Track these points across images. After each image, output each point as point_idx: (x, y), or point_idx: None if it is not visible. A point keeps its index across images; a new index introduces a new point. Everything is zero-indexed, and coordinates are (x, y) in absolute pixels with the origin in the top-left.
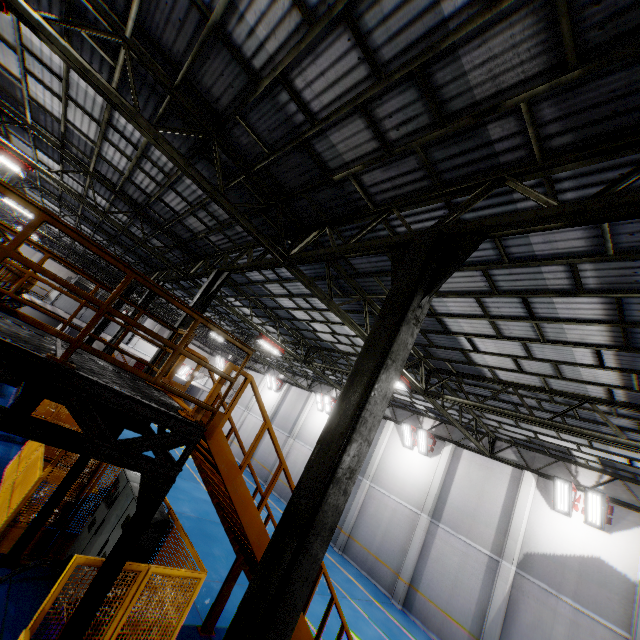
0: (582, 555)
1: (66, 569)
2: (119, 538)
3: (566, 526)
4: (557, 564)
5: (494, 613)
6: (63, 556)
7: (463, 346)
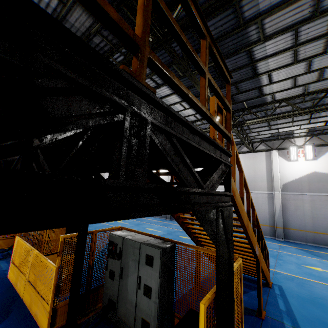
0: (307, 174)
1: (200, 318)
2: (218, 269)
3: (297, 165)
4: (298, 182)
5: (278, 213)
6: (97, 302)
7: (261, 84)
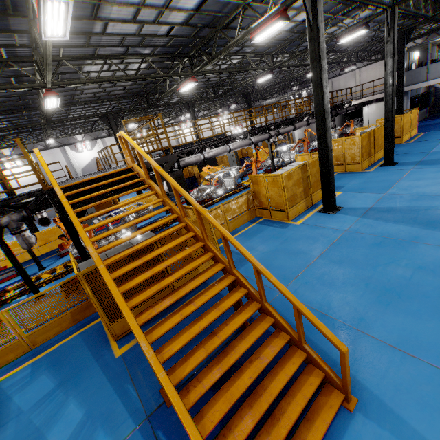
0: (92, 159)
1: None
2: None
3: (85, 155)
4: (89, 166)
5: None
6: None
7: None
